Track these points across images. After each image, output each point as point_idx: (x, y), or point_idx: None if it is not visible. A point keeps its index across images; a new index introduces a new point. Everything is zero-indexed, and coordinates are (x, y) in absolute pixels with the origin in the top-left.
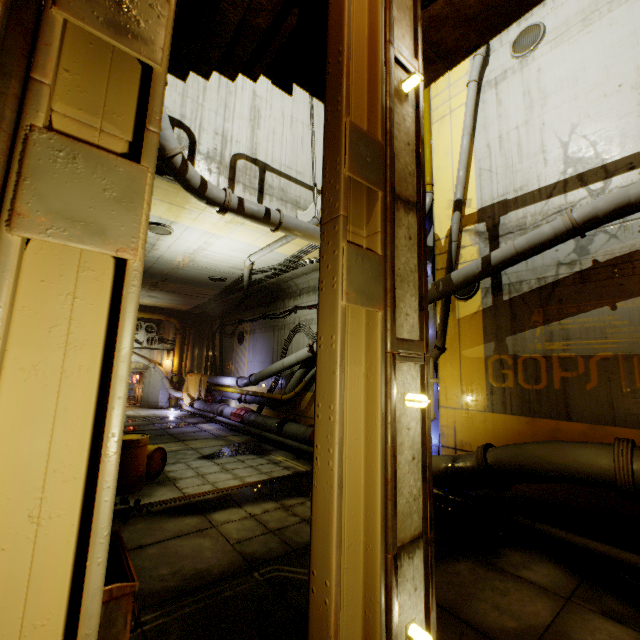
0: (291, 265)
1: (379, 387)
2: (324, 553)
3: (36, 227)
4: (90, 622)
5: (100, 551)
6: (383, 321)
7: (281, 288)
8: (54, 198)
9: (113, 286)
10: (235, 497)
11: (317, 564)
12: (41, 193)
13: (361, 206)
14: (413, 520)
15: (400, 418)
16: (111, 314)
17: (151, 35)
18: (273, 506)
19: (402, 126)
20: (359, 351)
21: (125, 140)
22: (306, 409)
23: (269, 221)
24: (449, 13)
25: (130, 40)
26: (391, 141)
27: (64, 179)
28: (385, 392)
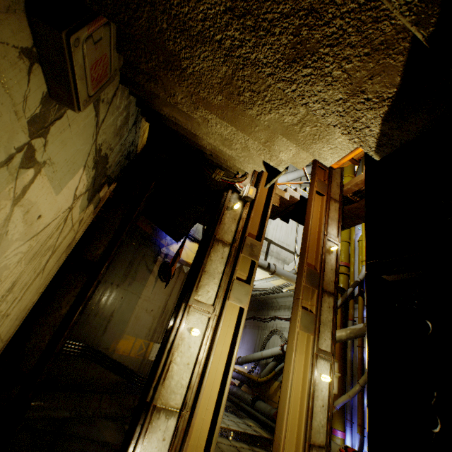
0: (276, 290)
1: (309, 366)
2: (281, 424)
3: (232, 300)
4: (225, 397)
5: (229, 380)
6: (313, 339)
7: (267, 302)
8: (235, 294)
9: (238, 313)
10: (224, 432)
11: (277, 429)
12: (233, 293)
13: (309, 293)
14: (320, 436)
15: (318, 384)
16: (237, 320)
17: (257, 254)
18: (246, 446)
19: (329, 263)
20: (303, 349)
21: (246, 276)
22: (273, 394)
23: (269, 269)
24: (360, 207)
25: (252, 256)
26: (323, 270)
27: (237, 289)
28: (311, 369)
